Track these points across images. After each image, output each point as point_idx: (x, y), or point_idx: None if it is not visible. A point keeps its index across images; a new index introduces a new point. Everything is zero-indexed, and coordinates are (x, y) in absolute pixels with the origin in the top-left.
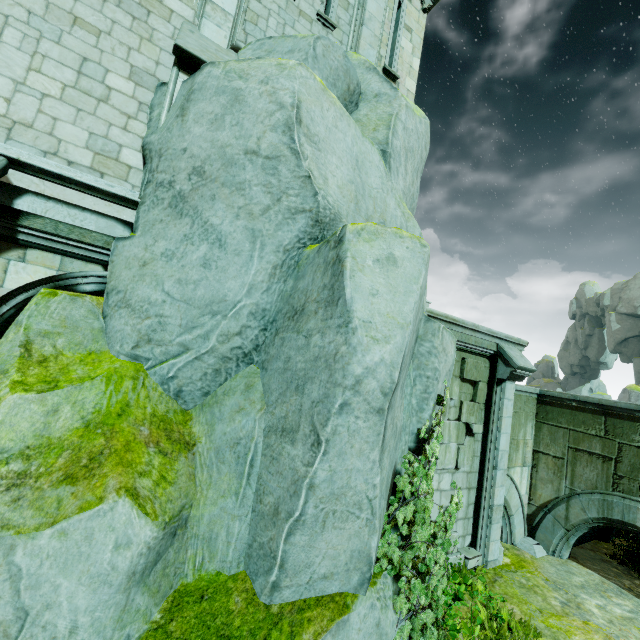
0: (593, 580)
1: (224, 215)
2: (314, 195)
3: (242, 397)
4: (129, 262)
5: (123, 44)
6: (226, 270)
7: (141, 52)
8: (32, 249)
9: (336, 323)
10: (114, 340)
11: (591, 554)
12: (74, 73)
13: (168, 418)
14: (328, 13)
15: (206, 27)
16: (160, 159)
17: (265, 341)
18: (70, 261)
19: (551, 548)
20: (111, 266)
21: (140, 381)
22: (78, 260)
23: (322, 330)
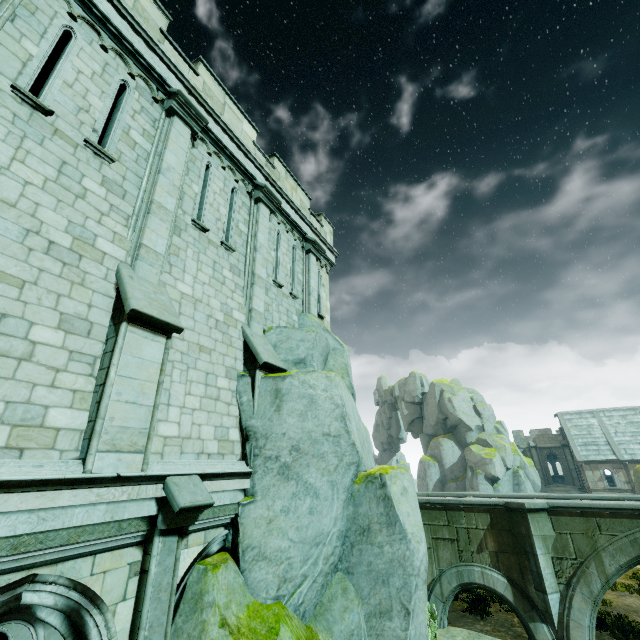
0: (465, 635)
1: (316, 475)
2: (357, 453)
3: (343, 599)
4: (257, 522)
5: (220, 353)
6: (321, 512)
7: (228, 355)
8: (191, 534)
9: (398, 537)
10: (259, 589)
11: (455, 614)
12: (204, 386)
13: (309, 637)
14: (292, 287)
15: (254, 326)
16: (267, 440)
17: (344, 552)
18: (209, 532)
19: (438, 622)
20: (242, 528)
21: (288, 616)
22: (212, 529)
23: (390, 542)
